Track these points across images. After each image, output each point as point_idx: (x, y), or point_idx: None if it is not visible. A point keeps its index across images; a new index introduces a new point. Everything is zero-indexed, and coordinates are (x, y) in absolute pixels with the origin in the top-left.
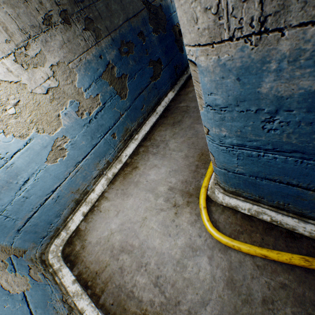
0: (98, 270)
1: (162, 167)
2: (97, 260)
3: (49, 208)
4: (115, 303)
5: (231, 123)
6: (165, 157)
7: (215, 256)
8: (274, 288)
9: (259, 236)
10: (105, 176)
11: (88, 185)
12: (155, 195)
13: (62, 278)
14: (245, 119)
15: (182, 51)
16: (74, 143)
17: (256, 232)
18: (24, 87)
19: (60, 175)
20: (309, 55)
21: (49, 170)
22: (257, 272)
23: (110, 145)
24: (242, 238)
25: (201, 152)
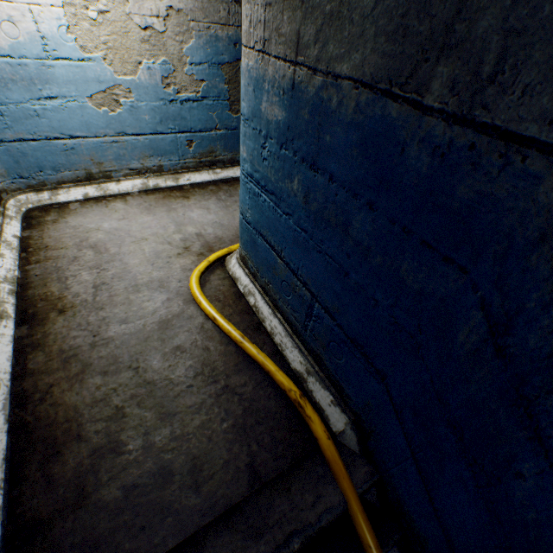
0: (51, 246)
1: (213, 214)
2: (59, 239)
3: (53, 152)
4: (41, 277)
5: (249, 142)
6: (226, 209)
7: (175, 301)
8: (197, 346)
9: (230, 312)
10: (145, 180)
11: (117, 170)
12: (178, 229)
13: (7, 224)
14: (255, 140)
15: None
16: (135, 107)
17: (233, 308)
18: (124, 4)
19: (93, 127)
20: (278, 85)
21: (86, 111)
22: (196, 330)
23: (178, 151)
24: (215, 304)
25: None
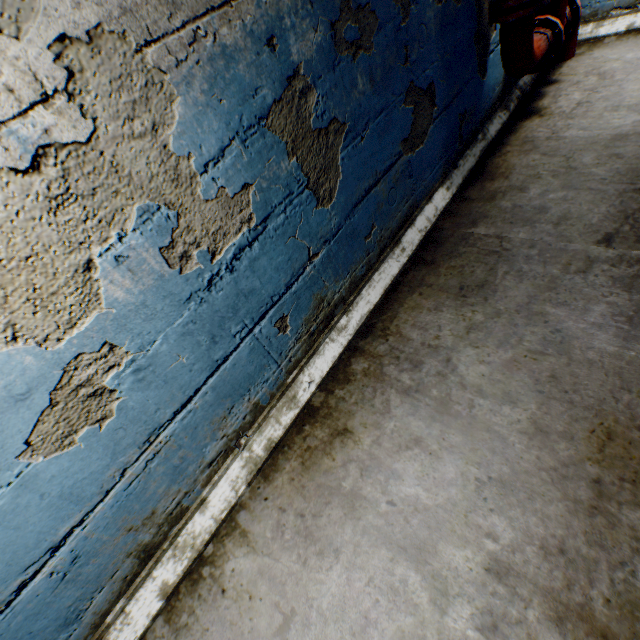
0: None
1: (445, 455)
2: None
3: (36, 610)
4: None
5: None
6: (451, 415)
7: None
8: None
9: None
10: (243, 454)
11: (186, 490)
12: (434, 581)
13: None
14: None
15: (483, 72)
16: (145, 365)
17: None
18: None
19: (84, 486)
20: None
21: (39, 480)
22: None
23: (269, 355)
24: None
25: (600, 425)
